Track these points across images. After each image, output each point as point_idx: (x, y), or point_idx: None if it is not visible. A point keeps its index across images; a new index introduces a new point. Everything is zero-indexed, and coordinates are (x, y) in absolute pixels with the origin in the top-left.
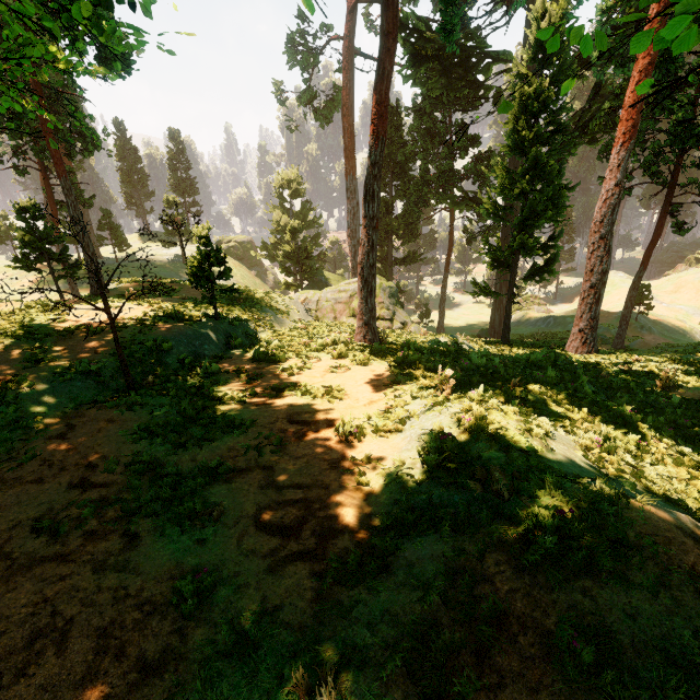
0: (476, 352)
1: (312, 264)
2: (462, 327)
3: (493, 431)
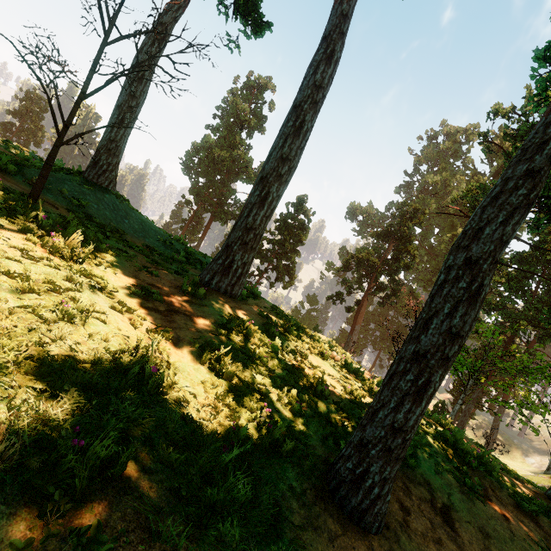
0: None
1: None
2: None
3: None
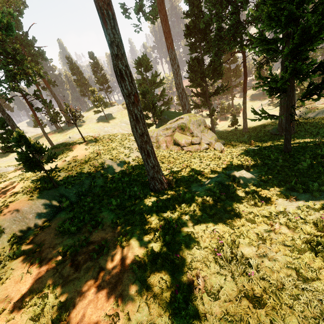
0: (249, 193)
1: (157, 110)
2: (260, 126)
3: None
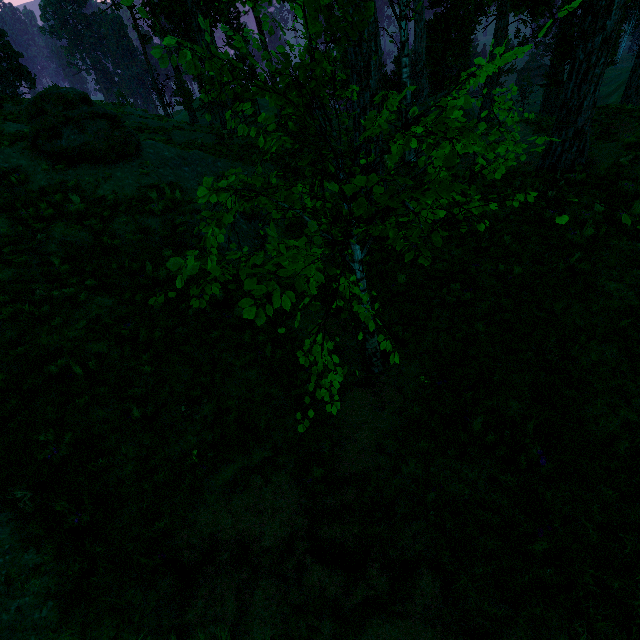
0: None
1: None
2: None
3: (604, 108)
